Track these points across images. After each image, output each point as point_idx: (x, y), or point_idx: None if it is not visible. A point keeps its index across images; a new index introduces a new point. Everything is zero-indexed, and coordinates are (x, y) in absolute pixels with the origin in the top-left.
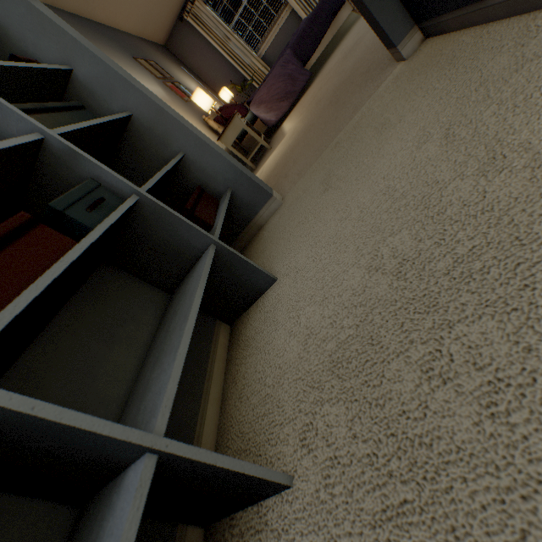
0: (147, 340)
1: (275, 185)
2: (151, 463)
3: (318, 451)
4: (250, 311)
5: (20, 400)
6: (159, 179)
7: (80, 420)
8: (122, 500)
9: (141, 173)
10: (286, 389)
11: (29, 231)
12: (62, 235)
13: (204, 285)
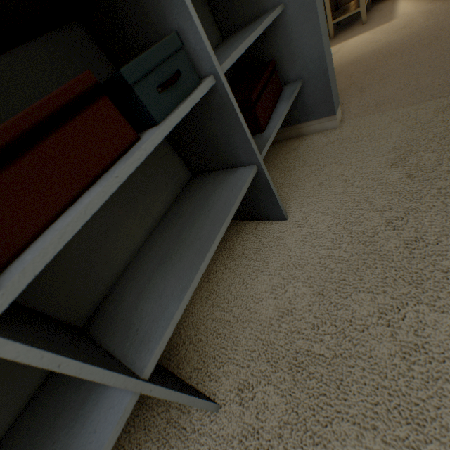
0: (158, 215)
1: (342, 91)
2: (135, 397)
3: (247, 413)
4: (248, 224)
5: (50, 358)
6: (244, 50)
7: (95, 374)
8: (107, 405)
9: (223, 0)
10: (246, 335)
11: (89, 105)
12: (122, 119)
13: (230, 220)
